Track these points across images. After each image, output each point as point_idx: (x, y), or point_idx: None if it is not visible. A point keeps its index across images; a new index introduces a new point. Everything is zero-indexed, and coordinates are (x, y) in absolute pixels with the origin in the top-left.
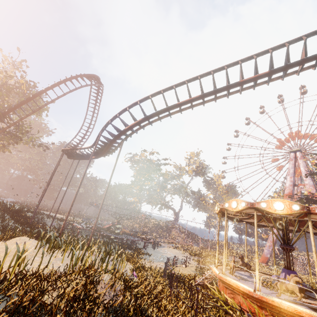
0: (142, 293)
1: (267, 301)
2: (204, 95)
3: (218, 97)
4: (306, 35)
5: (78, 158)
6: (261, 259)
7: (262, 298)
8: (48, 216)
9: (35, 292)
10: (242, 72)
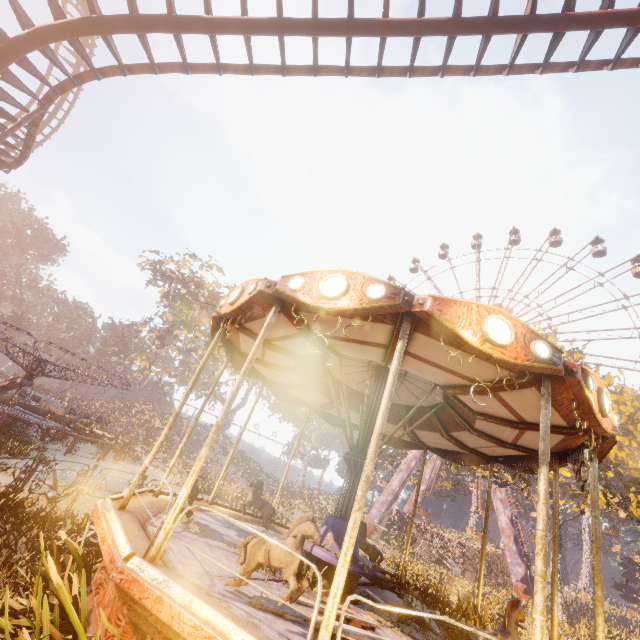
0: None
1: (141, 599)
2: (281, 22)
3: (326, 70)
4: None
5: None
6: None
7: (132, 586)
8: None
9: None
10: None
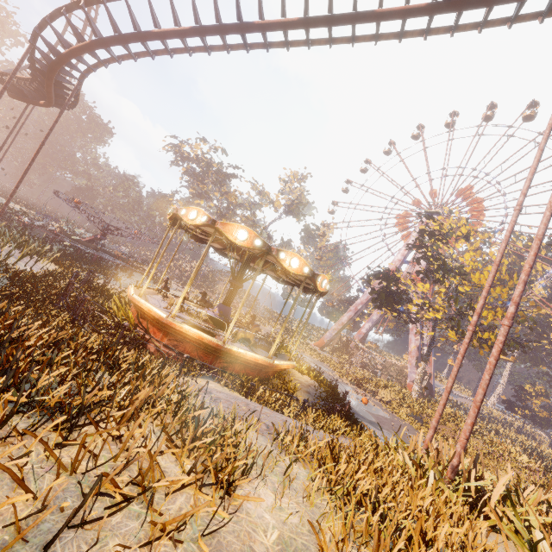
0: None
1: (135, 302)
2: (197, 31)
3: (236, 47)
4: None
5: (18, 97)
6: (318, 342)
7: (133, 300)
8: None
9: None
10: (260, 4)
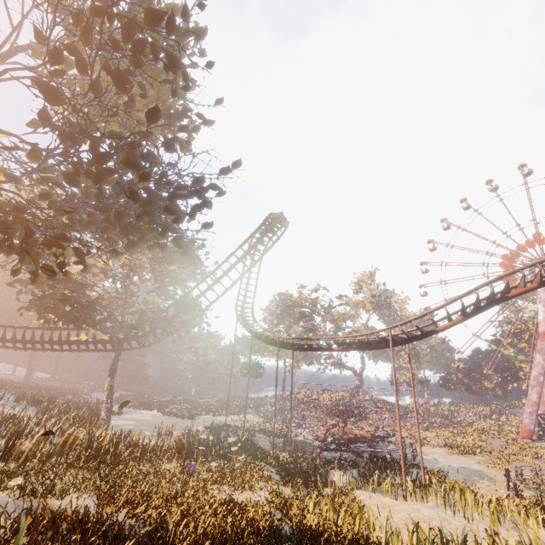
0: None
1: None
2: (544, 285)
3: None
4: None
5: (305, 349)
6: (522, 433)
7: None
8: (244, 430)
9: None
10: None
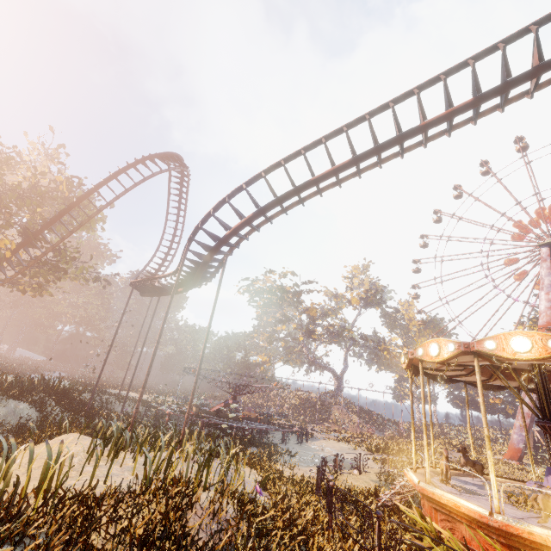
0: (274, 526)
1: (518, 533)
2: (358, 159)
3: (385, 160)
4: (537, 23)
5: (157, 293)
6: (508, 452)
7: (507, 528)
8: (118, 396)
9: (77, 529)
10: (422, 108)
